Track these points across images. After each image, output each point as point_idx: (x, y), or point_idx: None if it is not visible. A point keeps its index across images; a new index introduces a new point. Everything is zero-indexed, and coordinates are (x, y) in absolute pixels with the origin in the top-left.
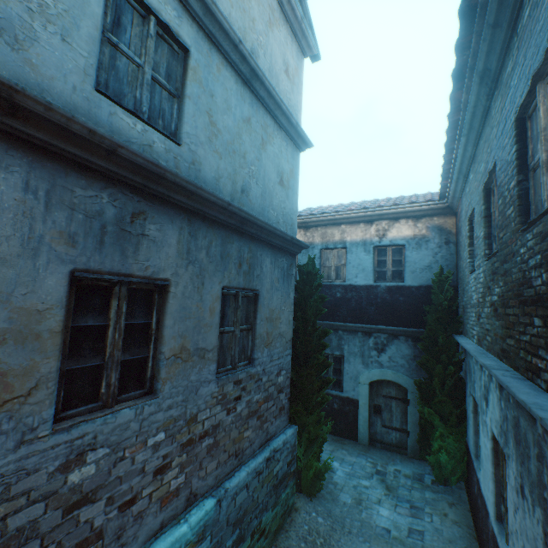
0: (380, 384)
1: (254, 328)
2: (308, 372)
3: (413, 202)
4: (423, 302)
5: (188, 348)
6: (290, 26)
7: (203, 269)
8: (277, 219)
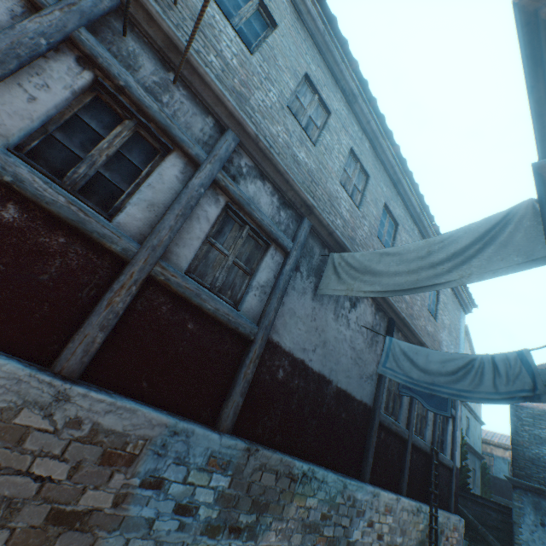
0: None
1: (474, 480)
2: None
3: None
4: None
5: (469, 479)
6: None
7: (470, 462)
8: (477, 449)
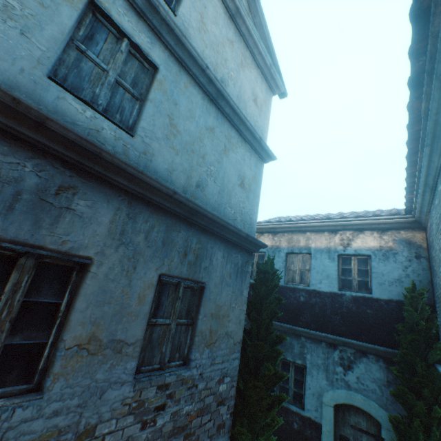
0: (347, 409)
1: (195, 323)
2: (257, 383)
3: (378, 215)
4: (394, 318)
5: (101, 338)
6: (261, 71)
7: (138, 252)
8: (235, 216)
